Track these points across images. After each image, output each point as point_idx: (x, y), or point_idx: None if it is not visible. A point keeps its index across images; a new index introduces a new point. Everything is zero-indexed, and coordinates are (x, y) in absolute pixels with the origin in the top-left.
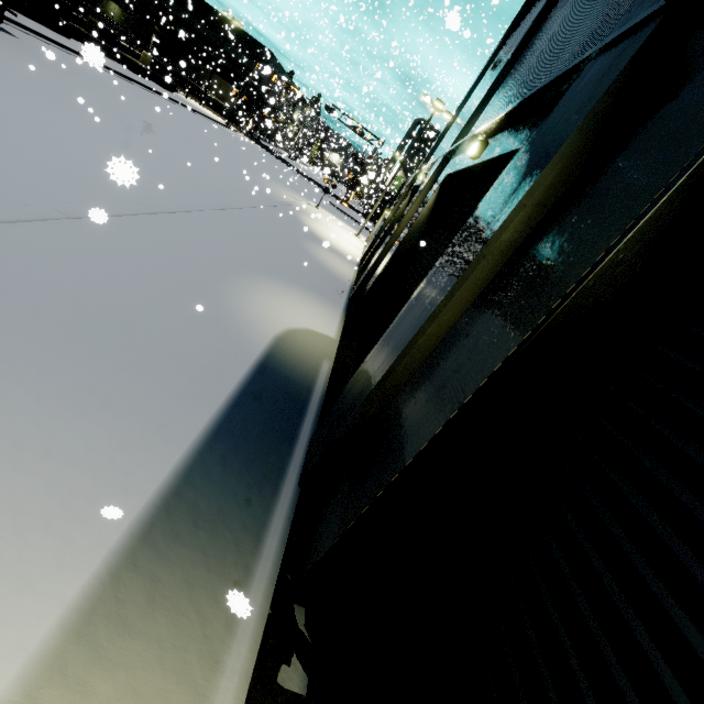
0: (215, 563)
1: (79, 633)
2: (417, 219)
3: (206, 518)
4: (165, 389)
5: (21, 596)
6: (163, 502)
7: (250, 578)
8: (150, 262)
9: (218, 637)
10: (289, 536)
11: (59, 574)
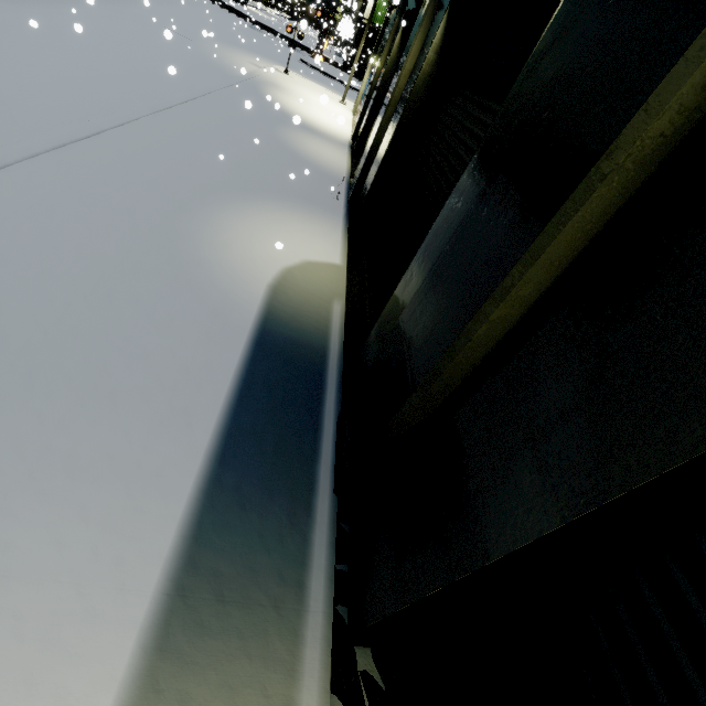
0: (255, 645)
1: None
2: (421, 71)
3: (232, 586)
4: (144, 416)
5: None
6: (174, 584)
7: (300, 645)
8: (84, 223)
9: None
10: (336, 559)
11: None
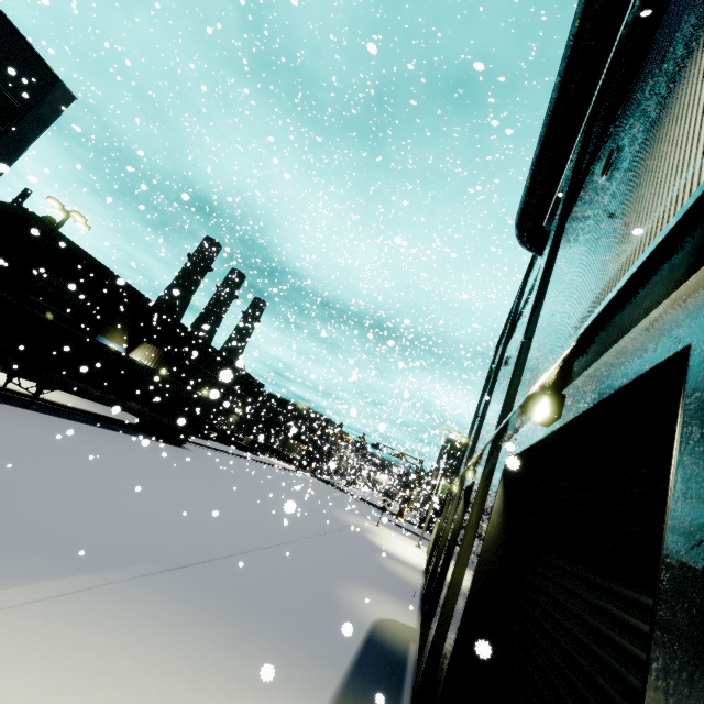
0: None
1: None
2: (455, 520)
3: None
4: (323, 642)
5: None
6: (340, 694)
7: None
8: (291, 573)
9: None
10: None
11: None
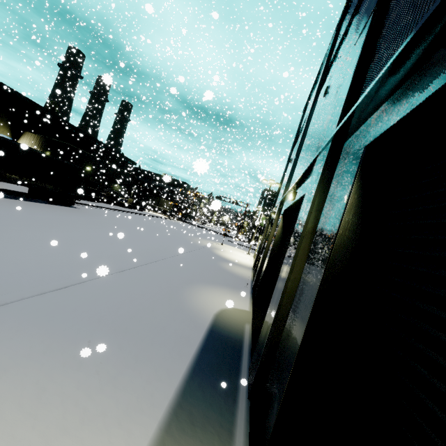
0: None
1: None
2: (276, 234)
3: (198, 420)
4: (163, 349)
5: None
6: (173, 410)
7: None
8: (145, 287)
9: None
10: (250, 434)
11: None
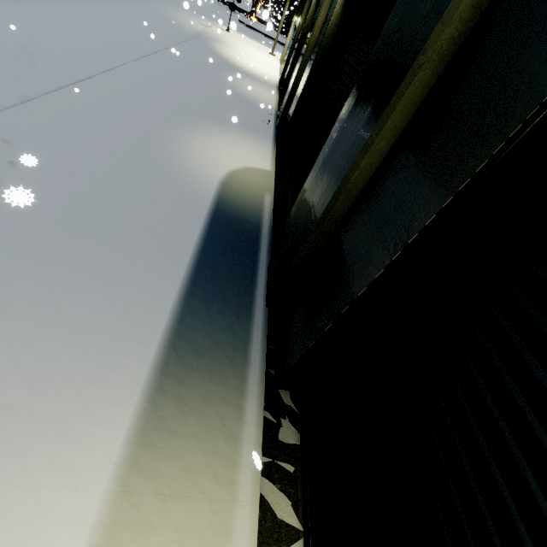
0: (218, 378)
1: (141, 442)
2: (330, 22)
3: (203, 348)
4: (143, 254)
5: (94, 429)
6: (169, 343)
7: (246, 381)
8: (92, 136)
9: (233, 425)
10: (267, 344)
11: (114, 409)
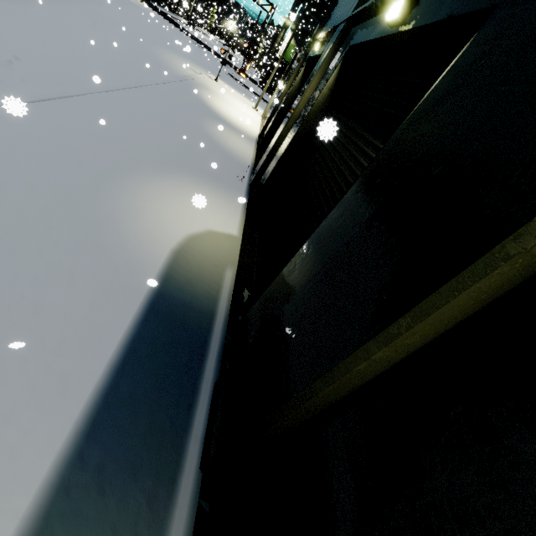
0: None
1: None
2: (316, 100)
3: None
4: (15, 382)
5: None
6: None
7: None
8: (8, 175)
9: None
10: None
11: None
